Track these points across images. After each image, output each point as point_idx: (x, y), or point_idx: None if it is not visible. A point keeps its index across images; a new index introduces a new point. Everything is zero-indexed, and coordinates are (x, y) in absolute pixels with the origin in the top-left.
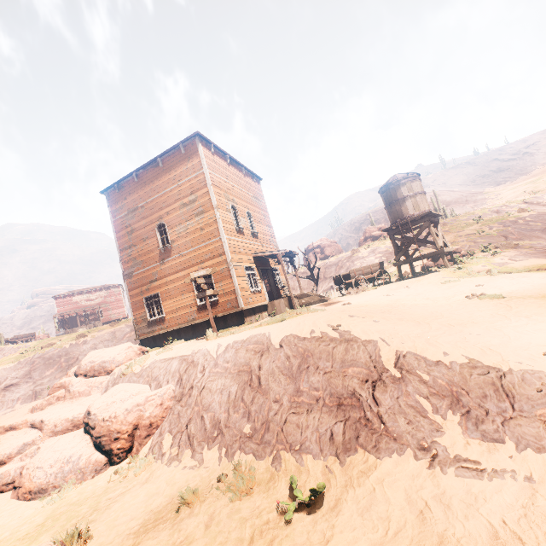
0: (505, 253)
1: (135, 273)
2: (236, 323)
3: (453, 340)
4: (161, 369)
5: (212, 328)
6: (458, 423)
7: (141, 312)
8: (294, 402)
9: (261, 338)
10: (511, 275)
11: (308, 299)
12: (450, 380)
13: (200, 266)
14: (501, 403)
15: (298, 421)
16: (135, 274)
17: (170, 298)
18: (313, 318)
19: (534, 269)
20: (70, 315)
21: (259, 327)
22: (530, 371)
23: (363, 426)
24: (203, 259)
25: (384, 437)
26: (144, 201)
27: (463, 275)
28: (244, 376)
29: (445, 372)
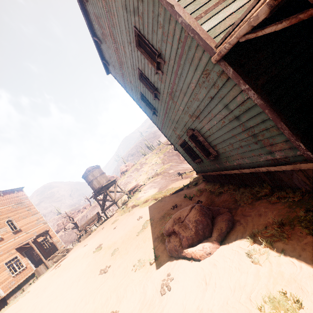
0: (145, 187)
1: None
2: (3, 306)
3: None
4: None
5: None
6: None
7: None
8: None
9: None
10: (132, 212)
11: (57, 258)
12: None
13: None
14: None
15: None
16: None
17: None
18: None
19: (145, 200)
20: None
21: None
22: None
23: None
24: None
25: None
26: None
27: (123, 212)
28: None
29: None
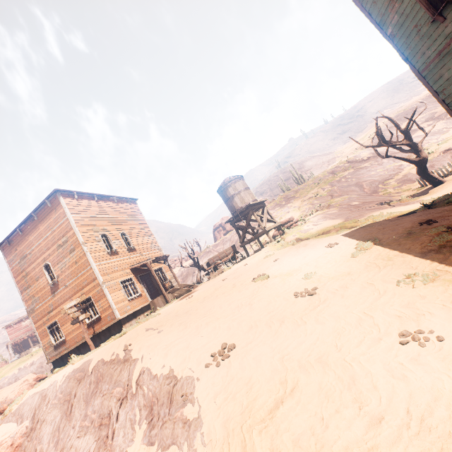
0: (313, 219)
1: (35, 308)
2: (118, 331)
3: (182, 347)
4: (28, 405)
5: (101, 339)
6: (144, 431)
7: (47, 339)
8: (81, 426)
9: (86, 365)
10: (301, 244)
11: (178, 292)
12: (154, 391)
13: (82, 292)
14: (166, 409)
15: (77, 444)
16: (36, 309)
17: (65, 322)
18: (123, 338)
19: (321, 232)
20: (22, 339)
21: (106, 344)
22: (188, 377)
23: (104, 443)
24: (83, 286)
25: (108, 451)
26: (30, 249)
27: (280, 246)
28: (66, 405)
29: (155, 384)
